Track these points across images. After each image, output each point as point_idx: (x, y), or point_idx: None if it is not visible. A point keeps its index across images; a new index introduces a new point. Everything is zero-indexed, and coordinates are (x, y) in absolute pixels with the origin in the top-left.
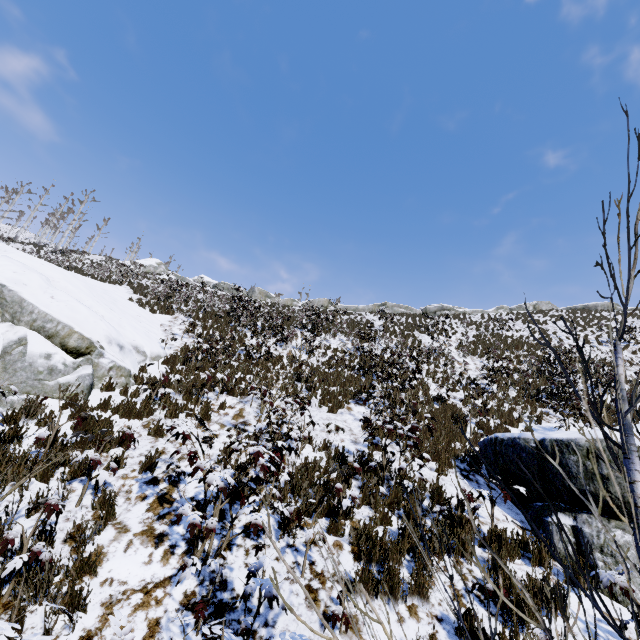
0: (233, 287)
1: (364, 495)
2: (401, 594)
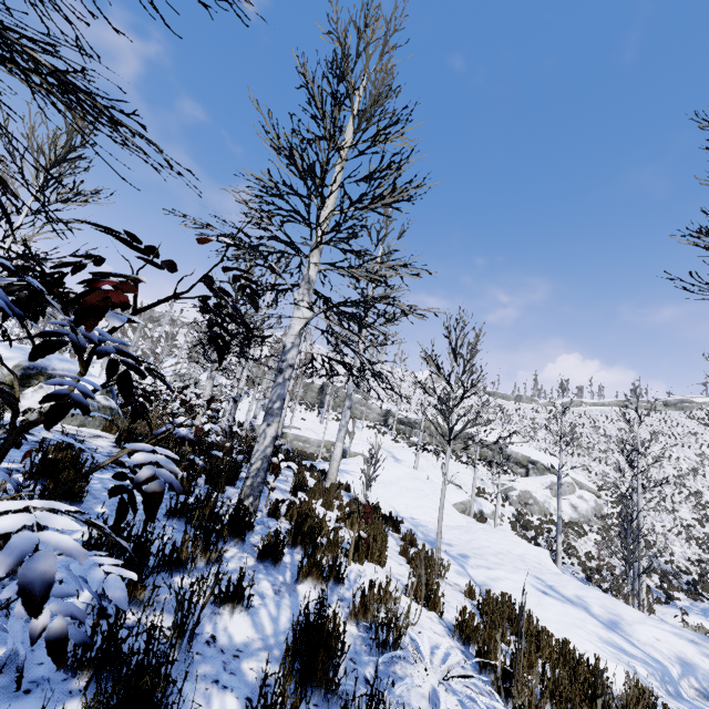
0: (506, 395)
1: None
2: None
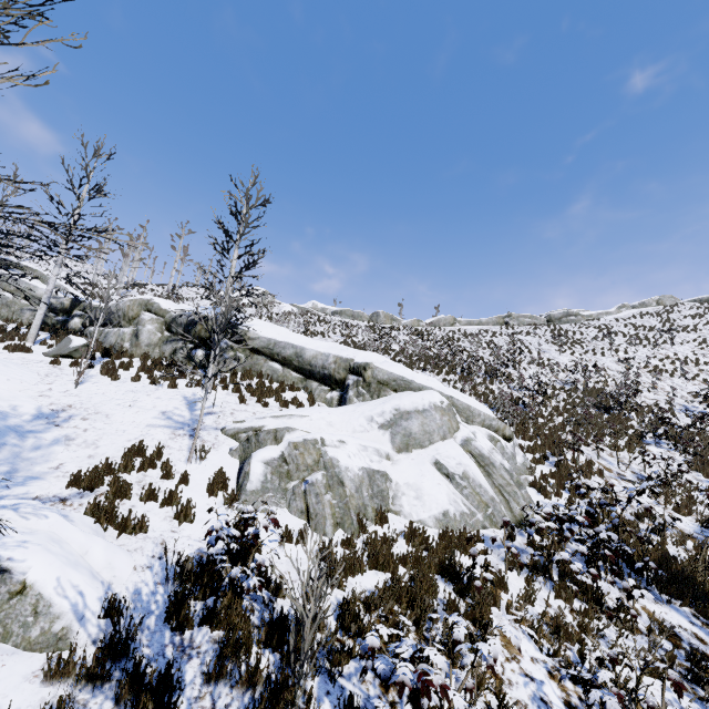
0: (357, 313)
1: None
2: None
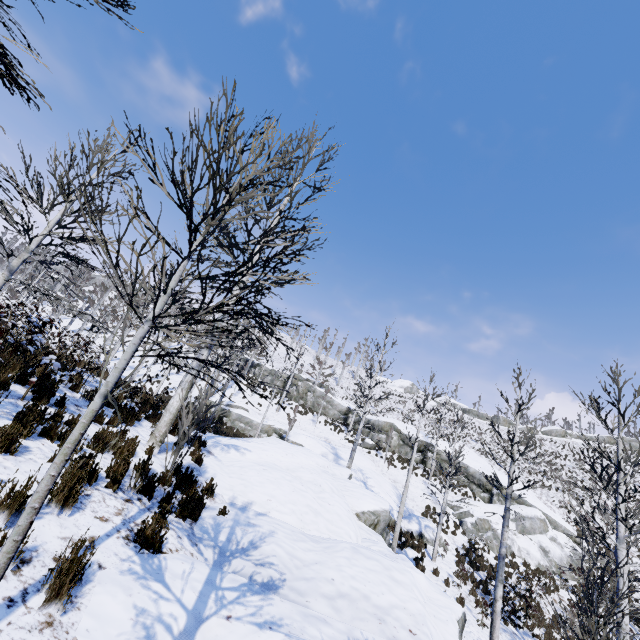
0: (482, 414)
1: None
2: None
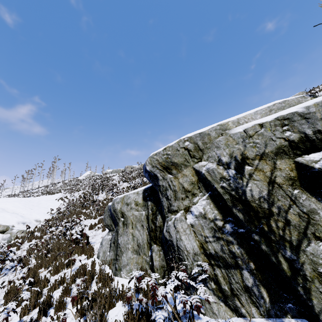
0: (117, 170)
1: (59, 248)
2: (31, 275)
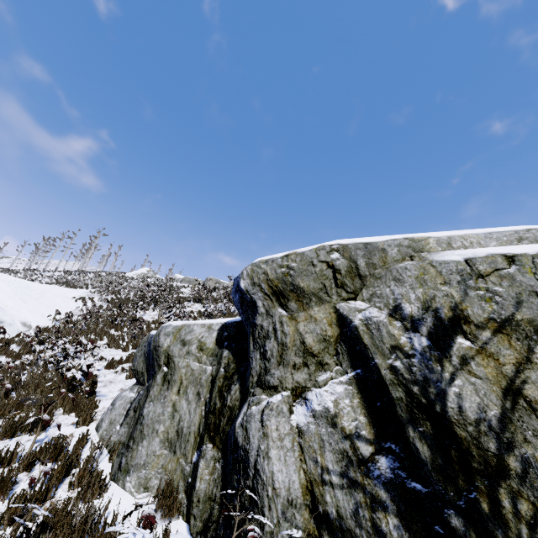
0: (192, 279)
1: (37, 387)
2: None
